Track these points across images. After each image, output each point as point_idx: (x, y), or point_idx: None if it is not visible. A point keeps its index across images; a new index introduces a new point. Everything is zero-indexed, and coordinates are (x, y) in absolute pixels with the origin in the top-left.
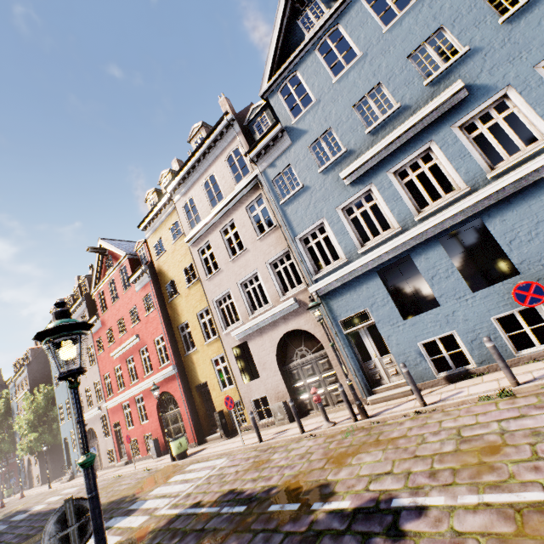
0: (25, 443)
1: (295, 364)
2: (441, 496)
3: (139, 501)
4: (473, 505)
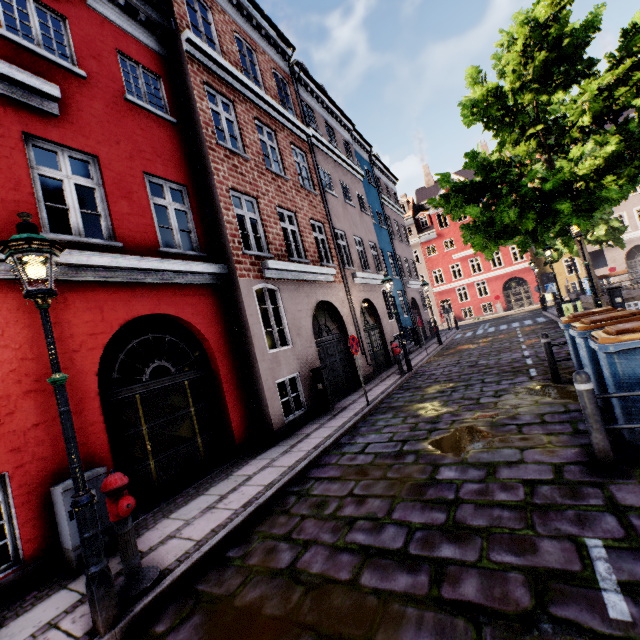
0: None
1: (635, 260)
2: None
3: None
4: None
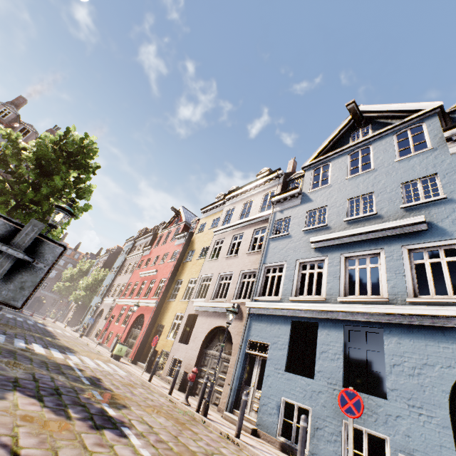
0: (77, 294)
1: (211, 352)
2: (140, 443)
3: (73, 354)
4: (140, 452)
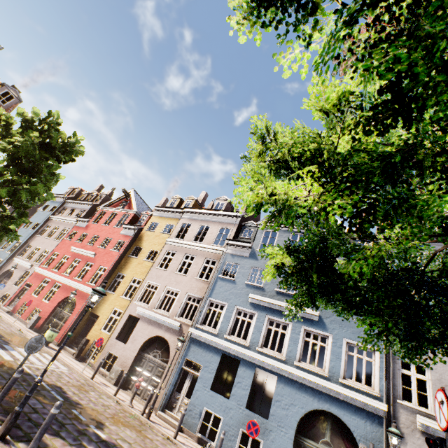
0: None
1: (148, 356)
2: None
3: (10, 346)
4: None
